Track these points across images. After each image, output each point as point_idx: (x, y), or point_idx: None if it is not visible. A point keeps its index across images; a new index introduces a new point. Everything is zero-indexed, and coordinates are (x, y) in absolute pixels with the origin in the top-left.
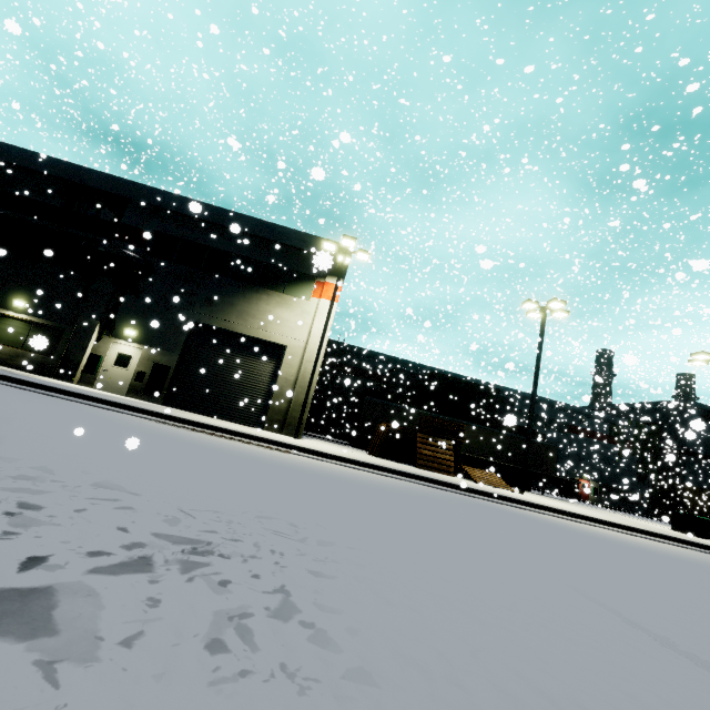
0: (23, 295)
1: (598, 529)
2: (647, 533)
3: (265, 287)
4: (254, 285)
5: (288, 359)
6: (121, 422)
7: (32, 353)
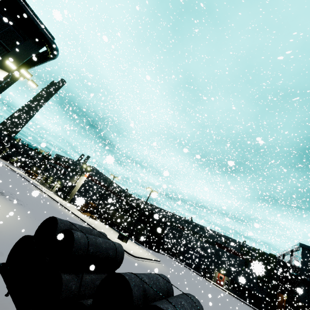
0: (53, 177)
1: (62, 208)
2: (77, 216)
3: (79, 175)
4: (78, 174)
5: (75, 188)
6: (26, 184)
7: (49, 185)
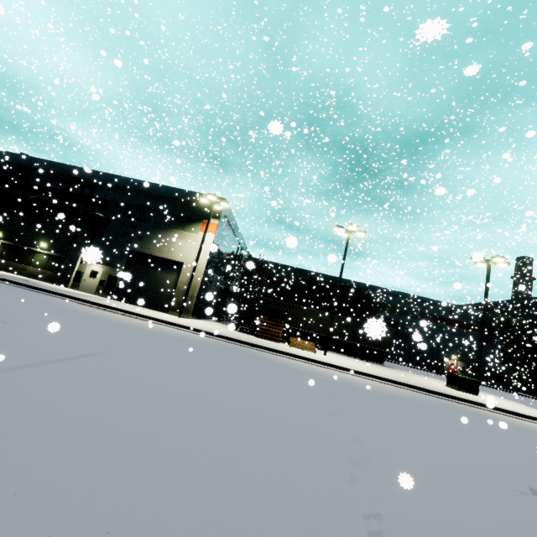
0: (45, 240)
1: (322, 369)
2: (373, 376)
3: (172, 228)
4: (166, 227)
5: (184, 271)
6: (49, 301)
7: (49, 271)
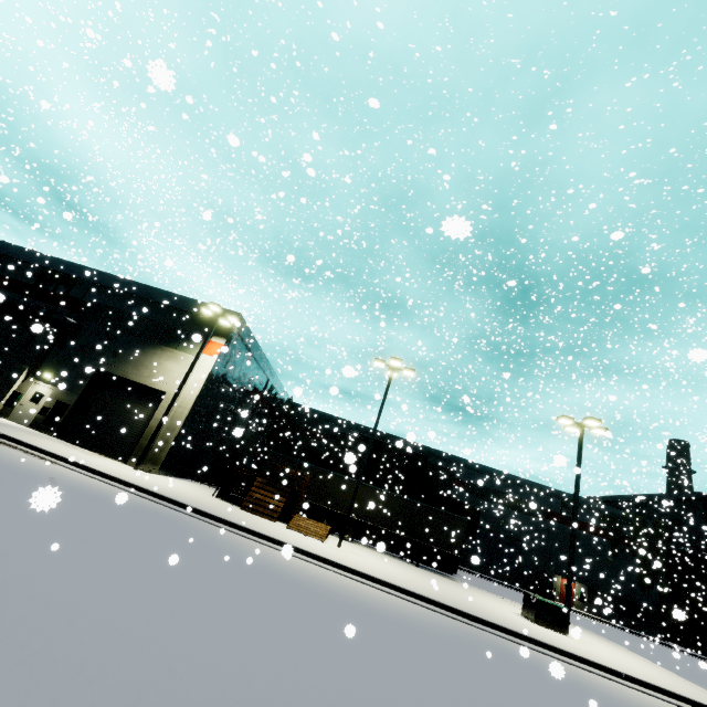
0: None
1: (299, 563)
2: (386, 584)
3: (163, 344)
4: (154, 342)
5: (165, 404)
6: None
7: None
